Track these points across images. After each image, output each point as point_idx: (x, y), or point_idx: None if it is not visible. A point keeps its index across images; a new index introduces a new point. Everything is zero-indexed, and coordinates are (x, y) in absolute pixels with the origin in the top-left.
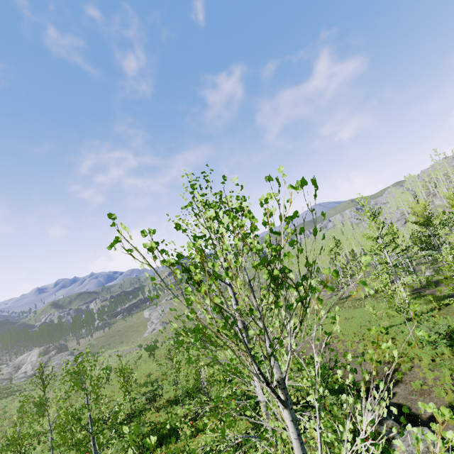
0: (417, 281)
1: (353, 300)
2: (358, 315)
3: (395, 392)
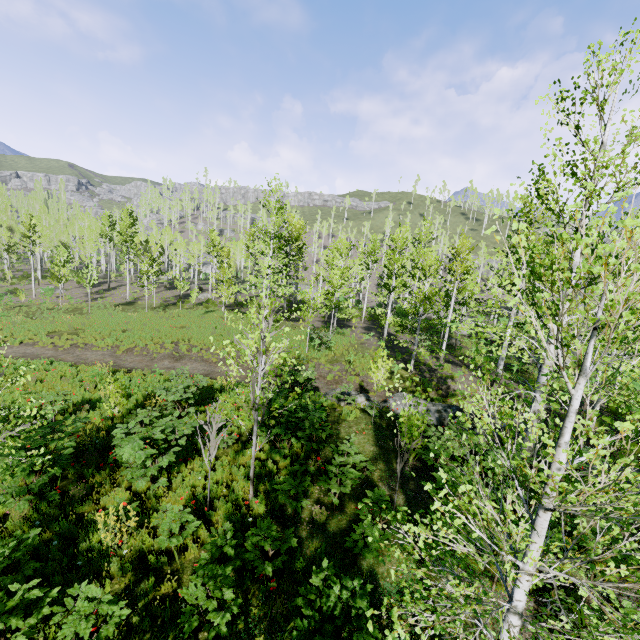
0: (220, 299)
1: (148, 308)
2: (189, 324)
3: (316, 386)
